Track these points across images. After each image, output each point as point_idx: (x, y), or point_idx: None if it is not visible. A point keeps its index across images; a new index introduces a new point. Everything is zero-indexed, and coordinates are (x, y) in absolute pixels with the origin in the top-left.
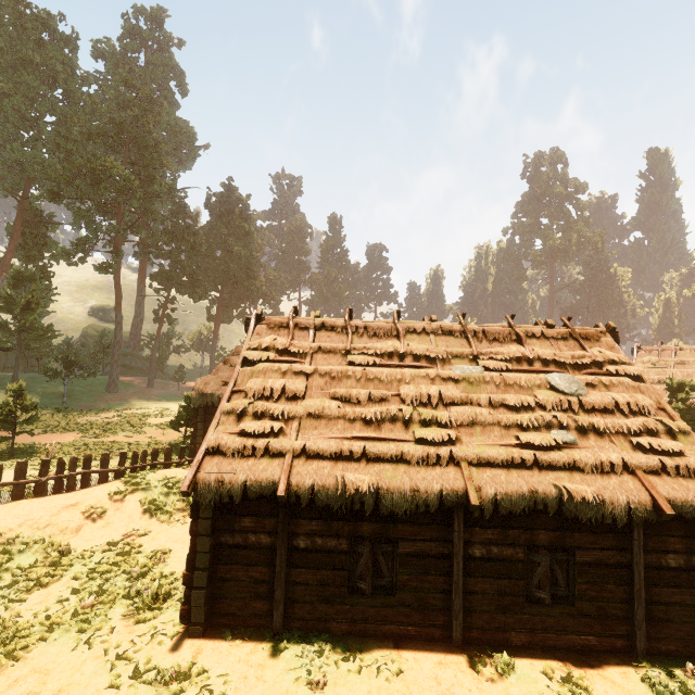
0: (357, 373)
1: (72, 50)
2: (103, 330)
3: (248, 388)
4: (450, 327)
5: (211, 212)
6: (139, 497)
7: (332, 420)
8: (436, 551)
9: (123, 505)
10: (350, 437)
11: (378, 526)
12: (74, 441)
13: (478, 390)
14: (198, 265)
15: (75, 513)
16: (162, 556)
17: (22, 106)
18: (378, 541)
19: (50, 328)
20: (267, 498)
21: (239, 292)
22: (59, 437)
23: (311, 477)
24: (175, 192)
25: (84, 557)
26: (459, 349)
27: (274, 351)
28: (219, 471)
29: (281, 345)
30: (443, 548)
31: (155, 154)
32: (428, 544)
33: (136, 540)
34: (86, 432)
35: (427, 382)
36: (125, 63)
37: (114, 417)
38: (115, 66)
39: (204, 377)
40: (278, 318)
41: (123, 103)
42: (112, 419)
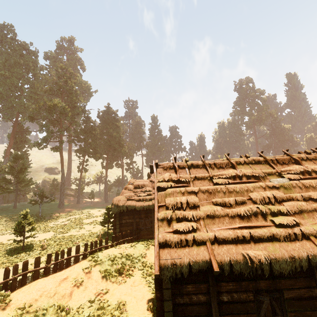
0: (223, 188)
1: (35, 57)
2: (54, 178)
3: (167, 203)
4: (258, 159)
5: (100, 119)
6: (98, 269)
7: (221, 218)
8: (307, 294)
9: (91, 275)
10: (237, 227)
11: (269, 282)
12: (51, 237)
13: (291, 191)
14: (97, 143)
15: (67, 283)
16: (123, 307)
17: (15, 82)
18: (269, 291)
19: (31, 180)
20: (199, 271)
21: (116, 154)
22: (43, 235)
23: (227, 255)
24: (85, 112)
25: (79, 313)
26: (269, 170)
27: (171, 181)
28: (171, 258)
29: (175, 178)
30: (311, 292)
31: (75, 96)
32: (302, 290)
33: (103, 296)
34: (56, 231)
35: (262, 190)
36: (58, 60)
37: (66, 221)
38: (54, 62)
39: (117, 197)
40: (167, 164)
41: (60, 76)
42: (65, 222)
